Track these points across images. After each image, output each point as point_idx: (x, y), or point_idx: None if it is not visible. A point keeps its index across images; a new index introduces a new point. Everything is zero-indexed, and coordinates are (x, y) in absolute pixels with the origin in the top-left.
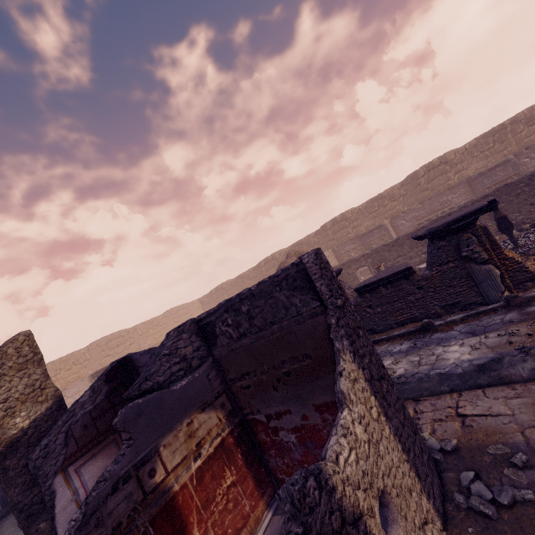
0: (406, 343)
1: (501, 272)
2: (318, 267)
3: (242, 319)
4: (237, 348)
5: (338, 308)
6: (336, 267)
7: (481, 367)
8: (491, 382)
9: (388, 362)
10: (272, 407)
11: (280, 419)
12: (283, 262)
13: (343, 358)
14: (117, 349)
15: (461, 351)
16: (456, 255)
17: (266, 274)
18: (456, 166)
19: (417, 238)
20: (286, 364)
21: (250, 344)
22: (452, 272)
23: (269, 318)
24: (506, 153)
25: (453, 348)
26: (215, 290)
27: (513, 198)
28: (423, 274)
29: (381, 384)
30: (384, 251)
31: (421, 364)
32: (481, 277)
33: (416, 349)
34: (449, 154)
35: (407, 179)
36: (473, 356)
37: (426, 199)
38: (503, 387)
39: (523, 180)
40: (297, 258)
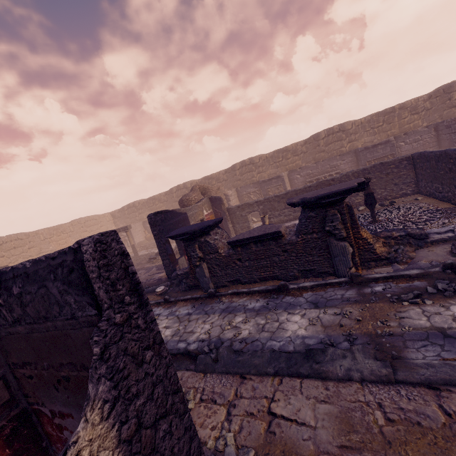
0: (261, 300)
1: (354, 250)
2: (95, 264)
3: (14, 303)
4: (15, 333)
5: (117, 326)
6: (232, 208)
7: (307, 353)
8: (310, 373)
9: (239, 319)
10: (57, 405)
11: (64, 419)
12: (186, 195)
13: (86, 416)
14: (13, 251)
15: (300, 323)
16: (321, 227)
17: (176, 200)
18: (350, 136)
19: (291, 205)
20: (64, 369)
21: (26, 334)
22: (314, 242)
23: (42, 311)
24: (390, 134)
25: (295, 317)
26: (127, 207)
27: (384, 176)
28: (290, 239)
29: (157, 429)
30: (275, 201)
31: (264, 329)
32: (337, 251)
33: (267, 310)
34: (347, 123)
35: (310, 138)
36: (307, 333)
37: (321, 160)
38: (319, 382)
39: (395, 162)
40: (201, 192)
